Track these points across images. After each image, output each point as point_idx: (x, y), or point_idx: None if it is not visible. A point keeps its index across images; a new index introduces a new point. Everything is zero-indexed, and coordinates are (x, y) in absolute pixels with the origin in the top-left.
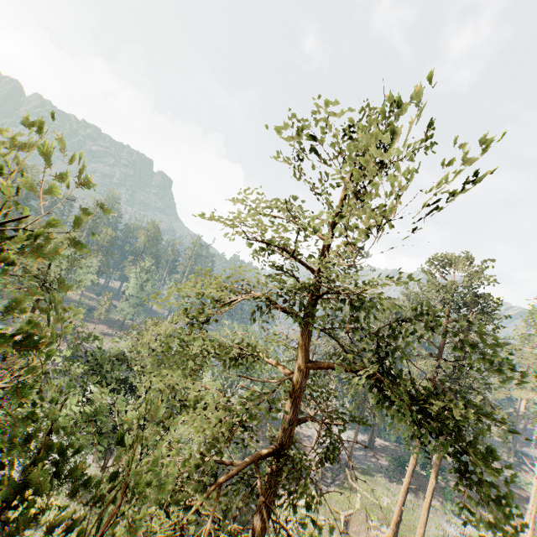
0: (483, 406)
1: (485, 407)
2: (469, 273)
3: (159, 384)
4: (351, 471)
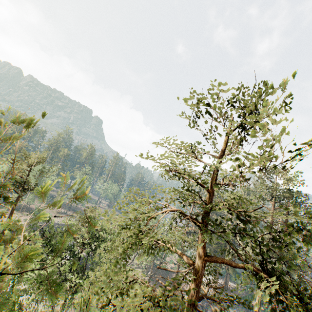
0: (303, 266)
1: (305, 267)
2: (285, 178)
3: (93, 279)
4: (215, 307)
